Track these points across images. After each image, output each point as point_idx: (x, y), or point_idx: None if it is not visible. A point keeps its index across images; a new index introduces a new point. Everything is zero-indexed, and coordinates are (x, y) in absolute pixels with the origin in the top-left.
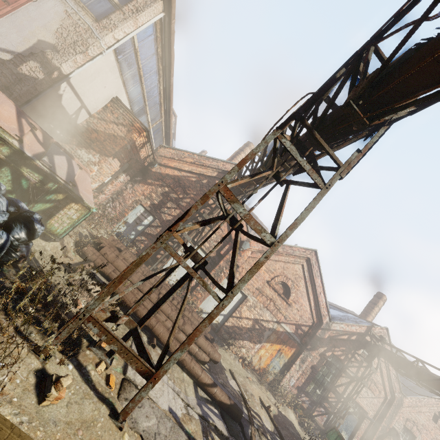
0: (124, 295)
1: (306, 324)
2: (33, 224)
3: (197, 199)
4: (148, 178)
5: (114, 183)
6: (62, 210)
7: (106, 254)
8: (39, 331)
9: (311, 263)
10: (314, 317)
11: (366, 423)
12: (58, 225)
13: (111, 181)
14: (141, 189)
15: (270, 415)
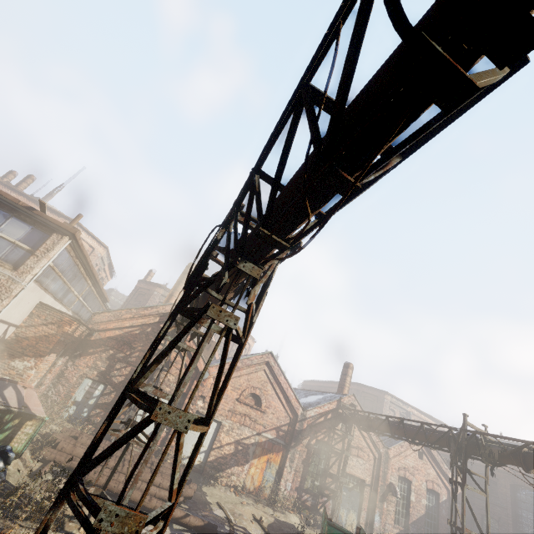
0: (89, 476)
1: (285, 423)
2: (8, 454)
3: (146, 349)
4: (89, 348)
5: (53, 370)
6: (20, 431)
7: (63, 448)
8: (34, 522)
9: (270, 365)
10: (290, 414)
11: (367, 491)
12: (17, 445)
13: (49, 370)
14: (84, 362)
15: (262, 525)
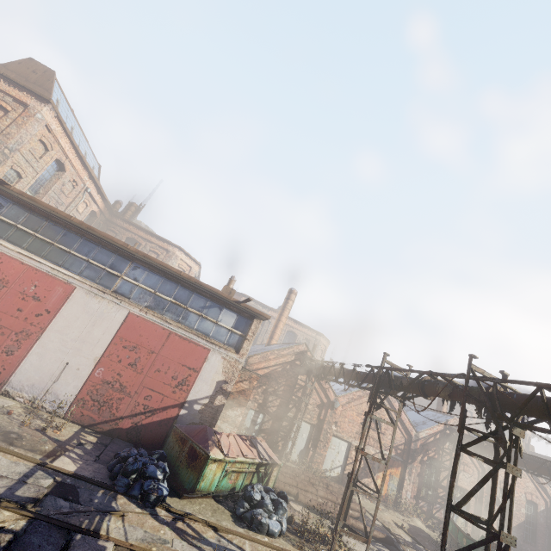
0: (308, 502)
1: (401, 443)
2: (287, 498)
3: (288, 384)
4: None
5: None
6: (272, 475)
7: (279, 478)
8: (320, 544)
9: None
10: (404, 435)
11: (472, 500)
12: (271, 483)
13: None
14: None
15: (405, 531)
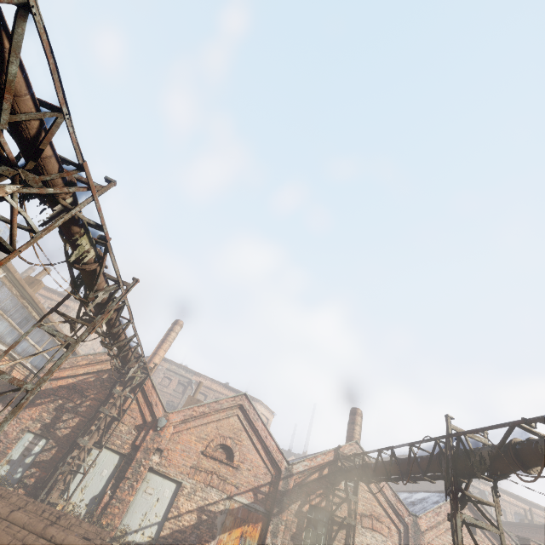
0: None
1: (265, 483)
2: None
3: (99, 397)
4: (37, 399)
5: None
6: None
7: None
8: None
9: (245, 409)
10: (271, 469)
11: None
12: None
13: None
14: (29, 414)
15: None
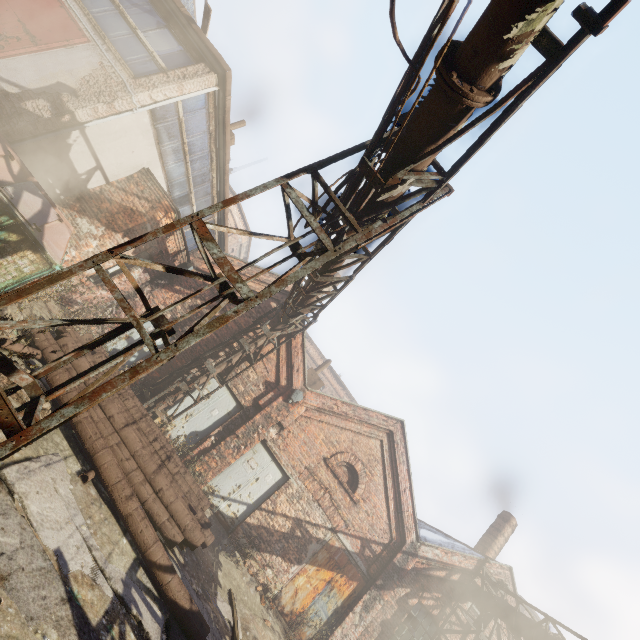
0: (66, 396)
1: (380, 541)
2: None
3: (240, 322)
4: (177, 283)
5: (123, 277)
6: (11, 257)
7: (66, 345)
8: None
9: (394, 440)
10: (393, 531)
11: None
12: None
13: (120, 274)
14: (164, 296)
15: None
